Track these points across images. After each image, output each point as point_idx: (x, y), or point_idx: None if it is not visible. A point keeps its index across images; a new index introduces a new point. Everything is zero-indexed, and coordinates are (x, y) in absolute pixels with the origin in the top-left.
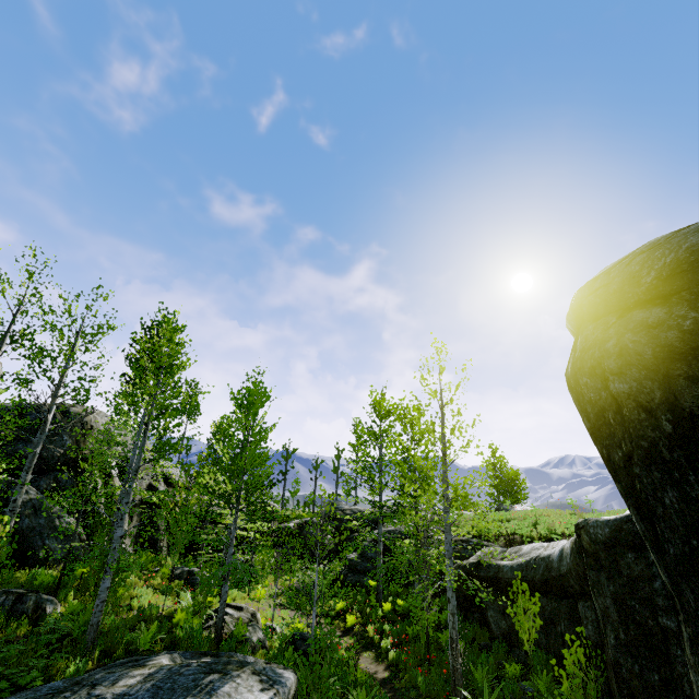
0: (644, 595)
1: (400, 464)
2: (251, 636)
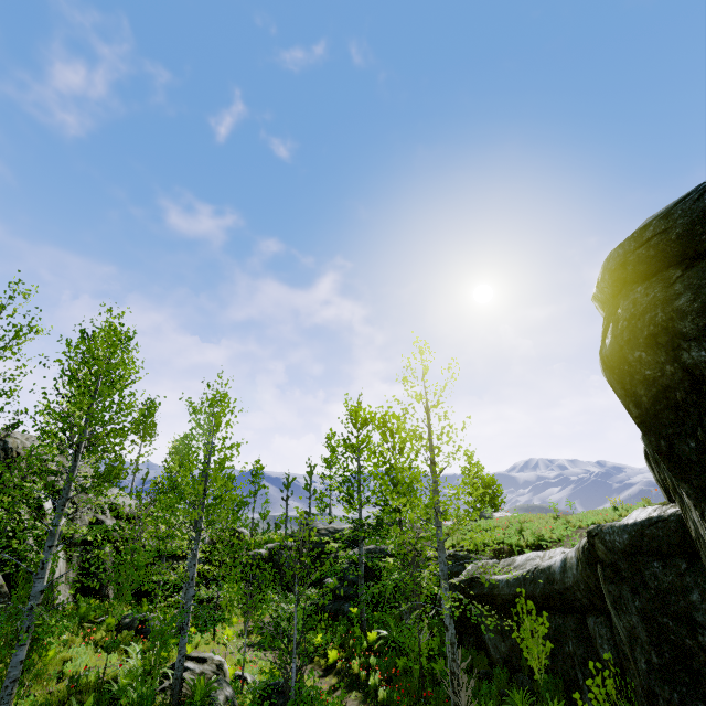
0: (679, 610)
1: (381, 477)
2: (217, 694)
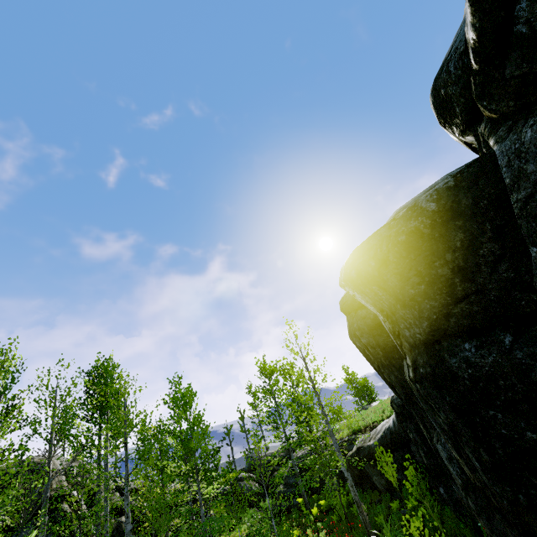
0: None
1: (291, 405)
2: None
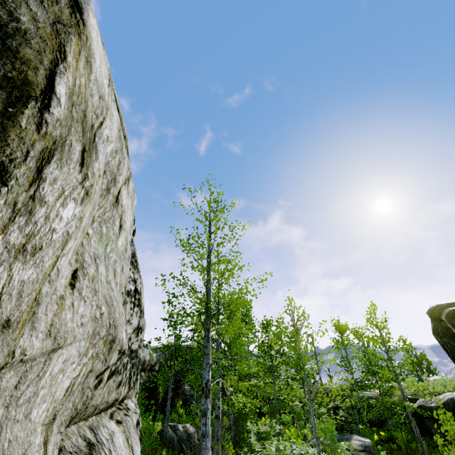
0: None
1: (362, 358)
2: None
